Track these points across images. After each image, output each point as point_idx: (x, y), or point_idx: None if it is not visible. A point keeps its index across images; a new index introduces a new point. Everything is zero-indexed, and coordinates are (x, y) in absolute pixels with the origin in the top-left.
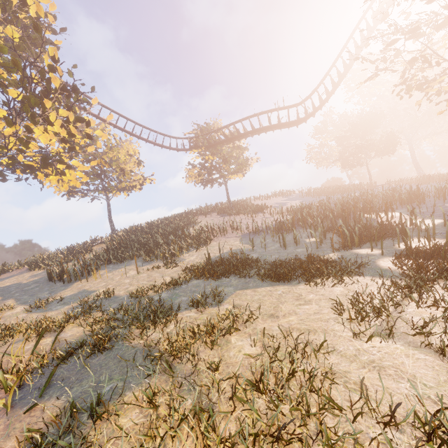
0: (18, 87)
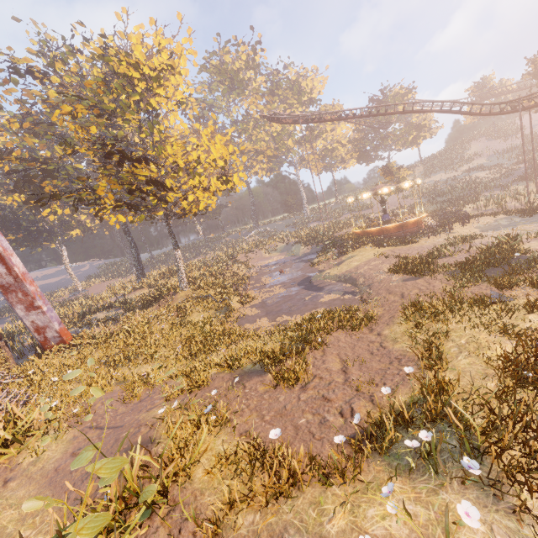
0: (412, 129)
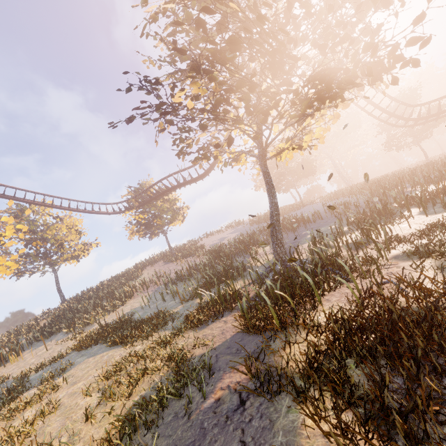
0: None
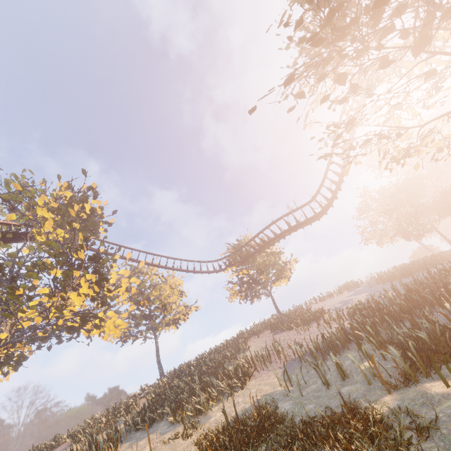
0: (63, 266)
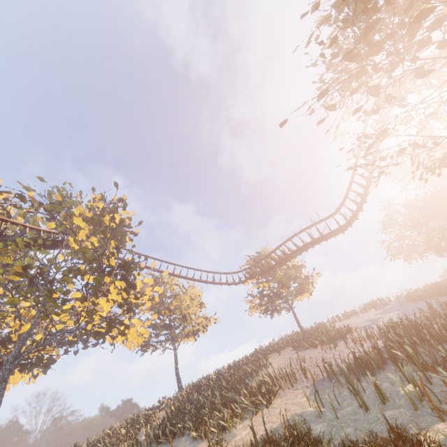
0: (94, 272)
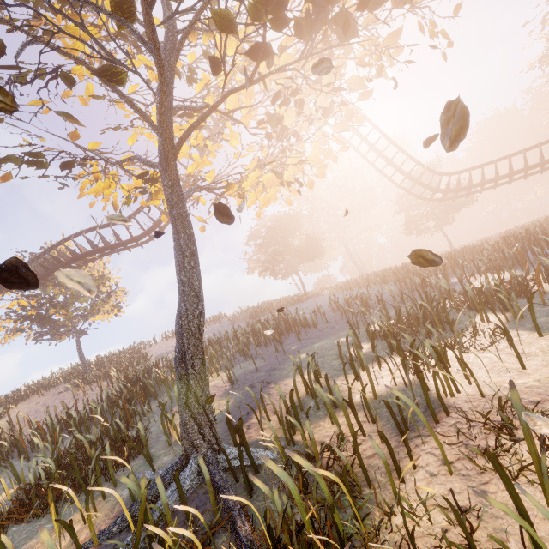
0: None
